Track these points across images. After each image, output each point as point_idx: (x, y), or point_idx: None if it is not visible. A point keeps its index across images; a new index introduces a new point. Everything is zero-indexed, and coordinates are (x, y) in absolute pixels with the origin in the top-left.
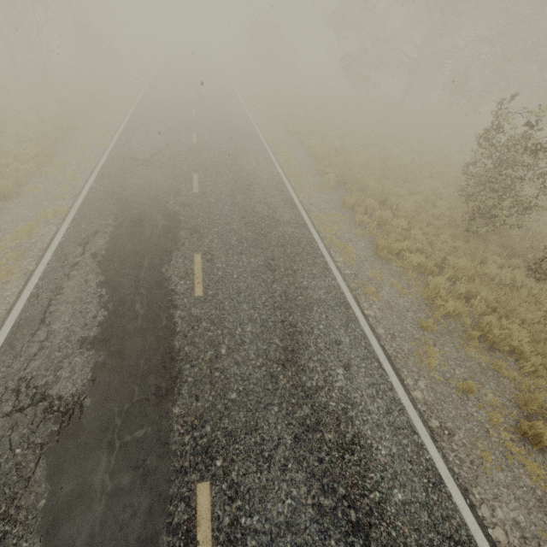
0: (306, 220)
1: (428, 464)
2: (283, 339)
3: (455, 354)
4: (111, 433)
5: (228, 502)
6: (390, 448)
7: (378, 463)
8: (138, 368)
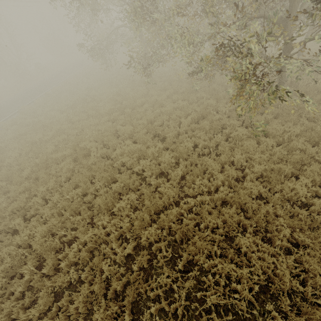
0: None
1: None
2: None
3: None
4: None
5: None
6: None
7: None
8: None
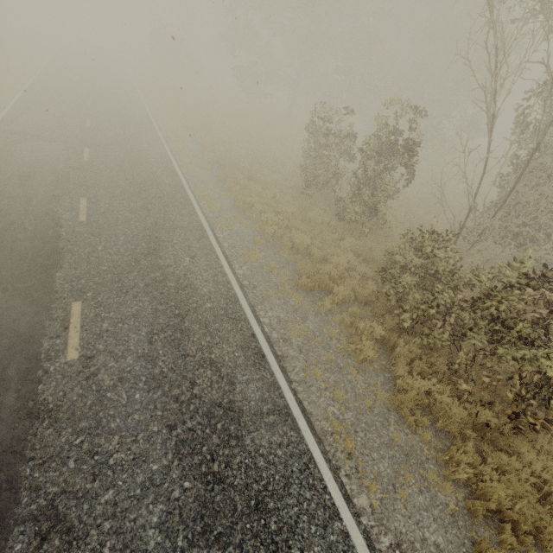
0: (184, 184)
1: (233, 295)
2: (148, 244)
3: (272, 255)
4: (5, 284)
5: (94, 309)
6: (210, 289)
7: (200, 294)
8: (28, 256)
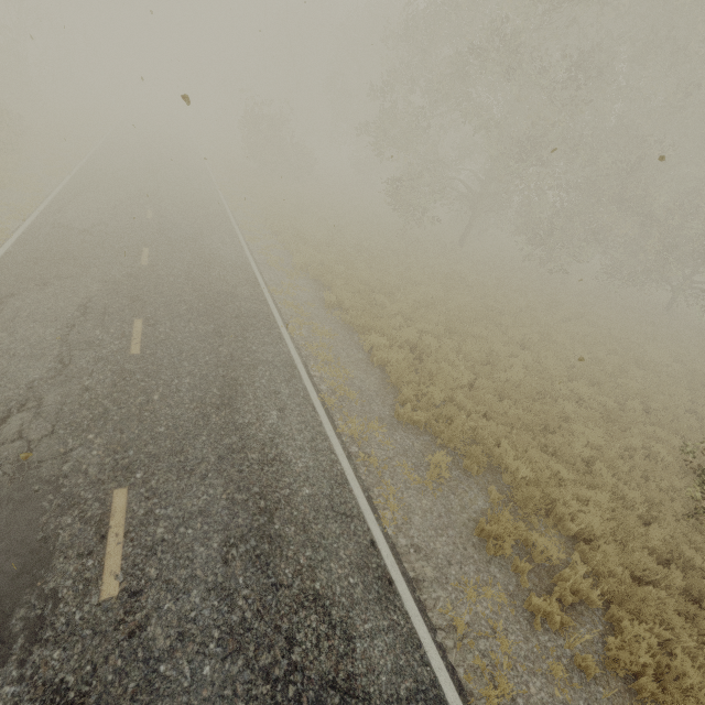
0: (431, 656)
1: None
2: None
3: None
4: None
5: None
6: None
7: None
8: None
